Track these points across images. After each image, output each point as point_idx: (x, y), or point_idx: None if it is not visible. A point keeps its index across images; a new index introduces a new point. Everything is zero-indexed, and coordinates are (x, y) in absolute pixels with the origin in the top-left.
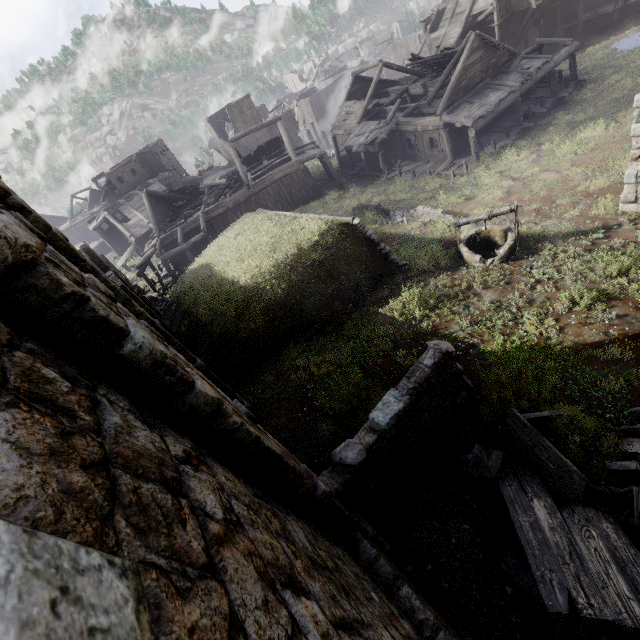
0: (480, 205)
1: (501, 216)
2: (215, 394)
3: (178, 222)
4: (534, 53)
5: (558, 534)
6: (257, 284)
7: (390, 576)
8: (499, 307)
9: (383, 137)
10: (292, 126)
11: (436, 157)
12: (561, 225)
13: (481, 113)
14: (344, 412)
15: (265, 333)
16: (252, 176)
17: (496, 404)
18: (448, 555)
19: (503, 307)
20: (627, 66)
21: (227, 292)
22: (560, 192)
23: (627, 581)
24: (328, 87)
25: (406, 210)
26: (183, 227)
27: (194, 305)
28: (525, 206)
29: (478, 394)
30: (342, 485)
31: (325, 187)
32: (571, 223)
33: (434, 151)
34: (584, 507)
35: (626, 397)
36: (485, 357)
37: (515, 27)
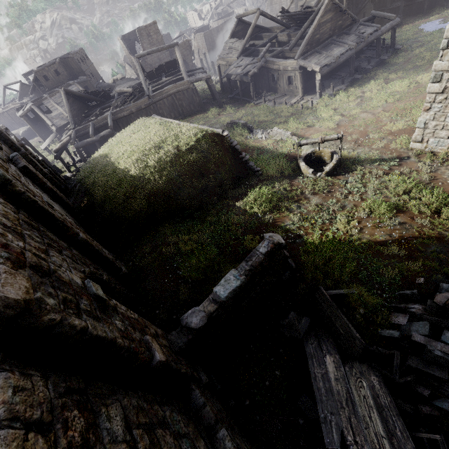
0: (317, 132)
1: (331, 142)
2: (23, 295)
3: (90, 118)
4: (368, 22)
5: (340, 384)
6: (143, 175)
7: (212, 421)
8: (321, 209)
9: (255, 71)
10: (189, 53)
11: (291, 92)
12: (370, 153)
13: (326, 62)
14: (200, 280)
15: (147, 214)
16: (152, 88)
17: (310, 281)
18: (262, 394)
19: (324, 209)
20: (428, 42)
21: (119, 179)
22: (373, 129)
23: (383, 422)
24: (219, 26)
25: (265, 129)
26: (94, 123)
27: (92, 187)
28: (348, 136)
29: (298, 273)
30: (186, 344)
31: (209, 105)
32: (377, 152)
33: (290, 87)
34: (360, 363)
35: (398, 283)
36: (306, 246)
37: (358, 0)
